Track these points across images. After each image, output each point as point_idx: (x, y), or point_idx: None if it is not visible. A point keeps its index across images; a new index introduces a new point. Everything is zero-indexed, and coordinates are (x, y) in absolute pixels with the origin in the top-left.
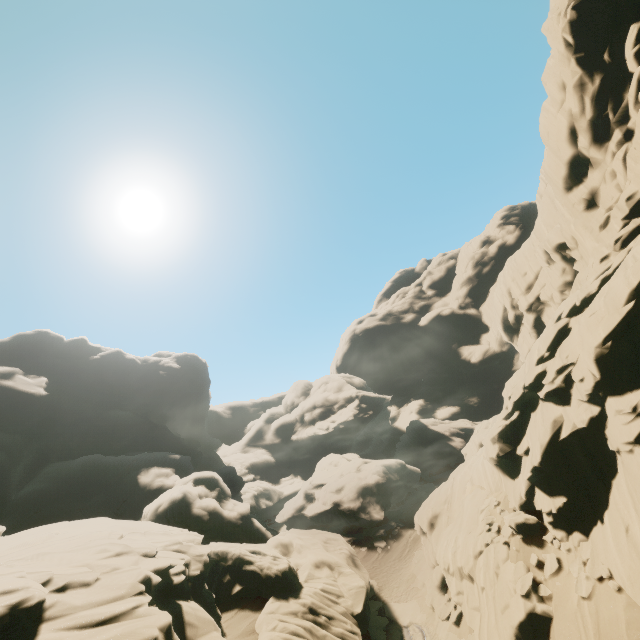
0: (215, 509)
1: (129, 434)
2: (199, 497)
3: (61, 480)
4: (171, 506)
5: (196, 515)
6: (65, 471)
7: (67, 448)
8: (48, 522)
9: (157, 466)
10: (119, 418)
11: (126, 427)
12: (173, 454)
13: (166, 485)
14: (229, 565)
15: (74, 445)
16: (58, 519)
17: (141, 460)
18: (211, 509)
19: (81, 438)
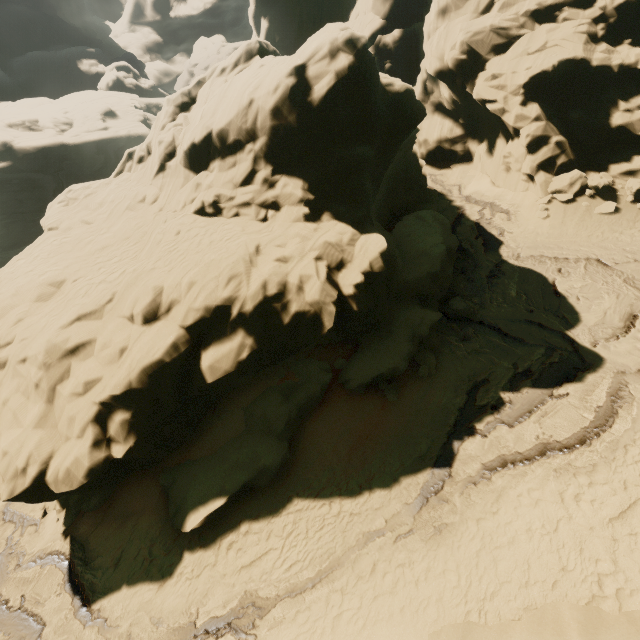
0: (137, 84)
1: (37, 29)
2: (125, 78)
3: (33, 72)
4: (114, 84)
5: (129, 88)
6: (29, 65)
7: (6, 46)
8: (51, 96)
9: (85, 59)
10: (20, 14)
11: (31, 22)
12: (89, 48)
13: (100, 72)
14: (154, 106)
15: (8, 43)
16: (55, 94)
17: (70, 54)
18: (135, 84)
19: (9, 37)
